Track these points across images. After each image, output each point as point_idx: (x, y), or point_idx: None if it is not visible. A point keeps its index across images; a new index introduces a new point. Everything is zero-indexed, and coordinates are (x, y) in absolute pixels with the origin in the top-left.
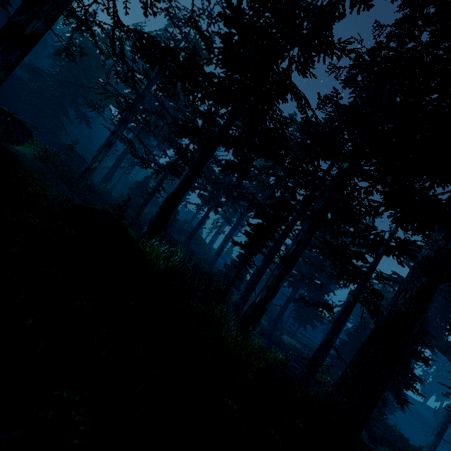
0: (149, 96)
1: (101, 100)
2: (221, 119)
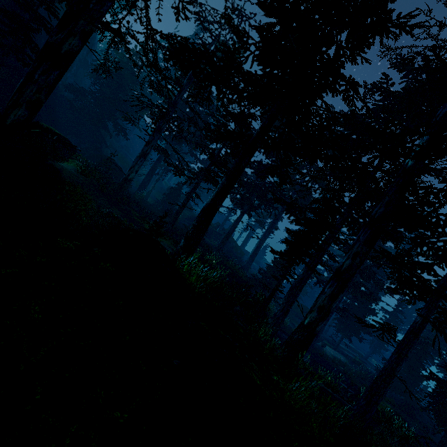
0: (181, 103)
1: (136, 112)
2: (254, 120)
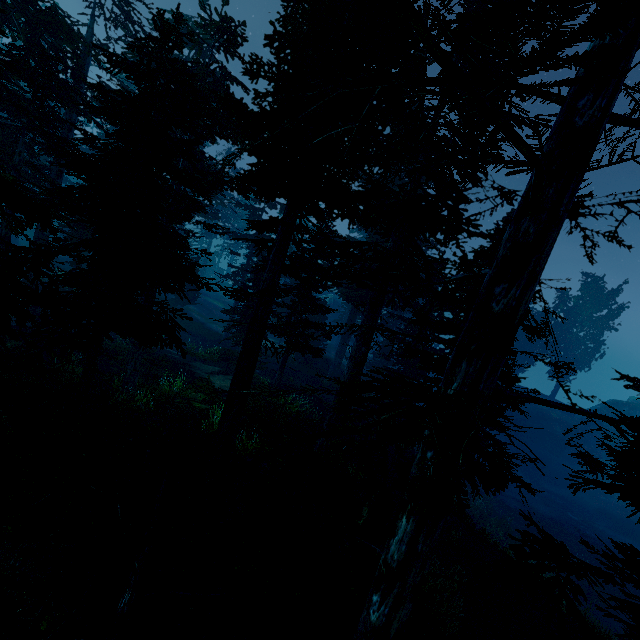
0: None
1: None
2: None
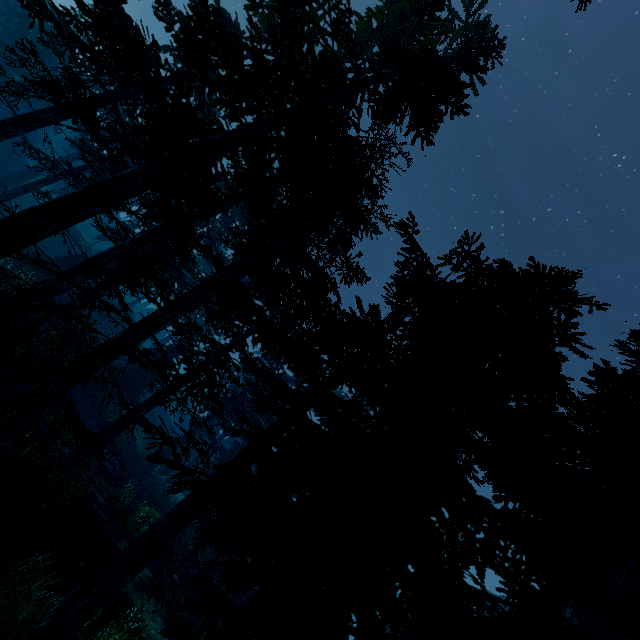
0: None
1: None
2: None
